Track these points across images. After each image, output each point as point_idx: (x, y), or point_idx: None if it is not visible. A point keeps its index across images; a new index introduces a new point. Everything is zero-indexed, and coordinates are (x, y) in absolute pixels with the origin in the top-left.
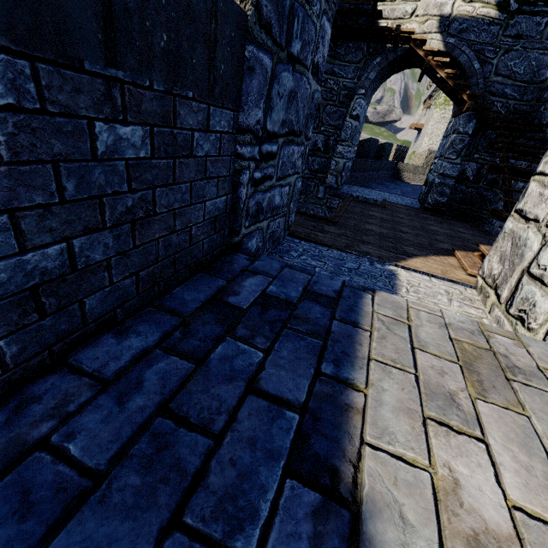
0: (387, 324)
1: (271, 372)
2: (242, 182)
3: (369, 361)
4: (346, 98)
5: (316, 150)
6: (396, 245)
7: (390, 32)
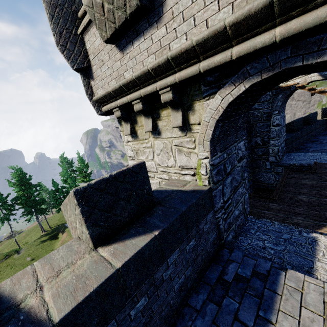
0: (290, 291)
1: (242, 312)
2: (220, 224)
3: (279, 311)
4: (267, 117)
5: (257, 145)
6: (320, 212)
7: (282, 87)
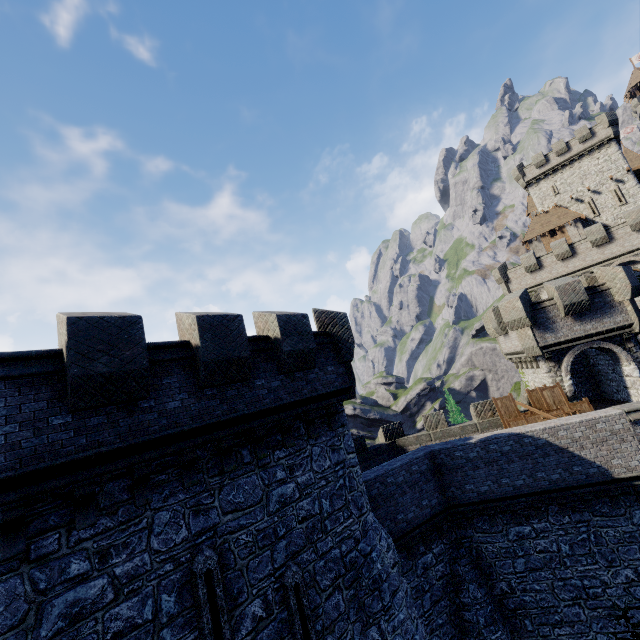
0: None
1: None
2: None
3: None
4: None
5: None
6: None
7: None
